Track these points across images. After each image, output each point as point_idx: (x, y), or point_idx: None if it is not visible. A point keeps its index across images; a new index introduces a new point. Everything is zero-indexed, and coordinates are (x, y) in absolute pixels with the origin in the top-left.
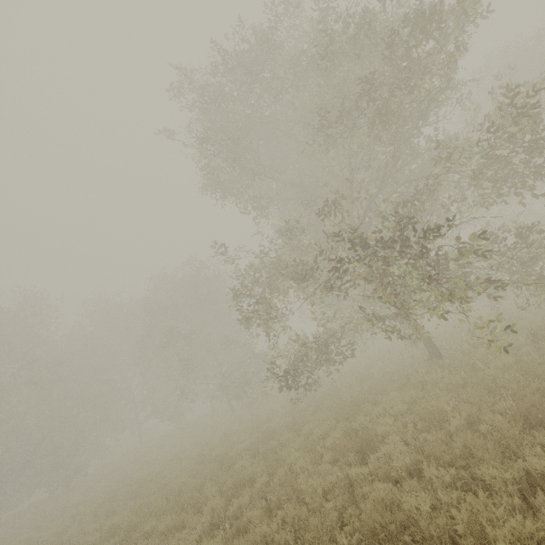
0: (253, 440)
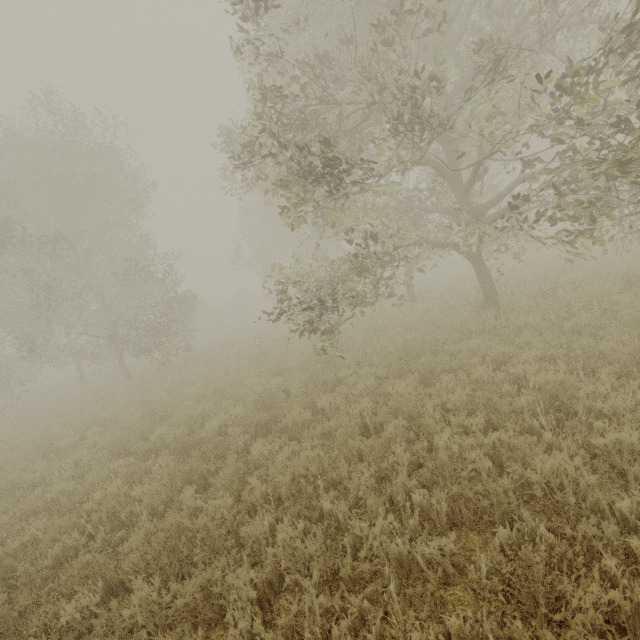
0: (242, 410)
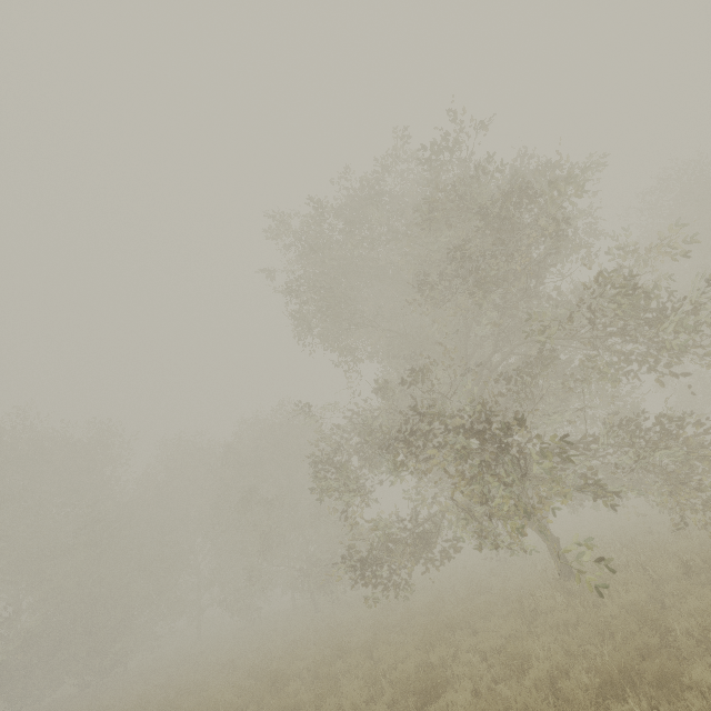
0: (319, 657)
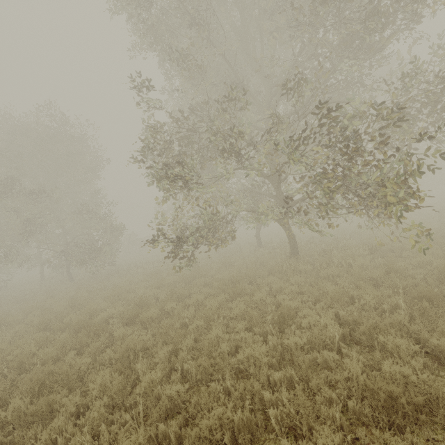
0: (123, 308)
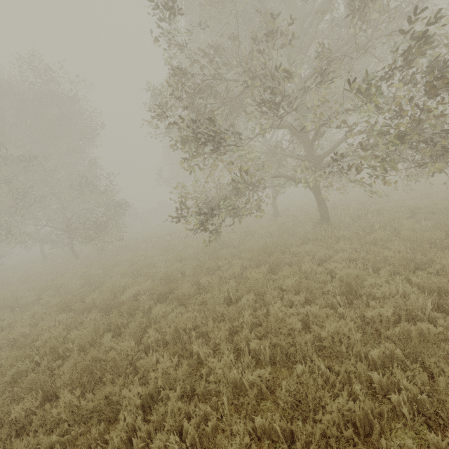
0: (150, 284)
